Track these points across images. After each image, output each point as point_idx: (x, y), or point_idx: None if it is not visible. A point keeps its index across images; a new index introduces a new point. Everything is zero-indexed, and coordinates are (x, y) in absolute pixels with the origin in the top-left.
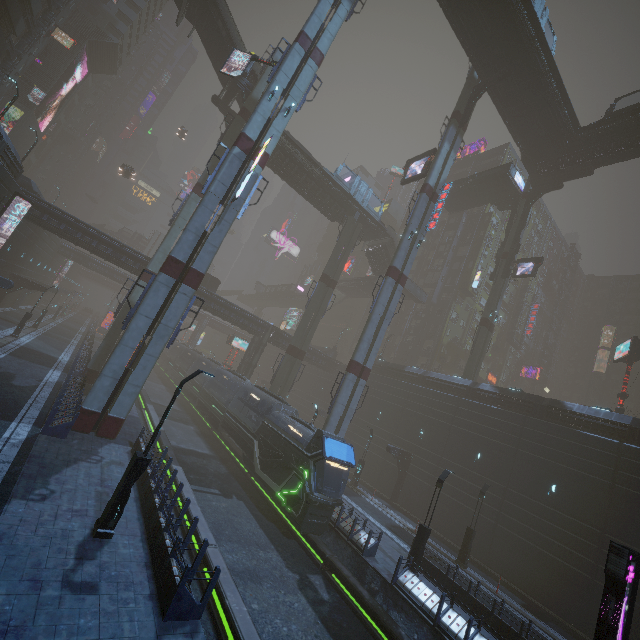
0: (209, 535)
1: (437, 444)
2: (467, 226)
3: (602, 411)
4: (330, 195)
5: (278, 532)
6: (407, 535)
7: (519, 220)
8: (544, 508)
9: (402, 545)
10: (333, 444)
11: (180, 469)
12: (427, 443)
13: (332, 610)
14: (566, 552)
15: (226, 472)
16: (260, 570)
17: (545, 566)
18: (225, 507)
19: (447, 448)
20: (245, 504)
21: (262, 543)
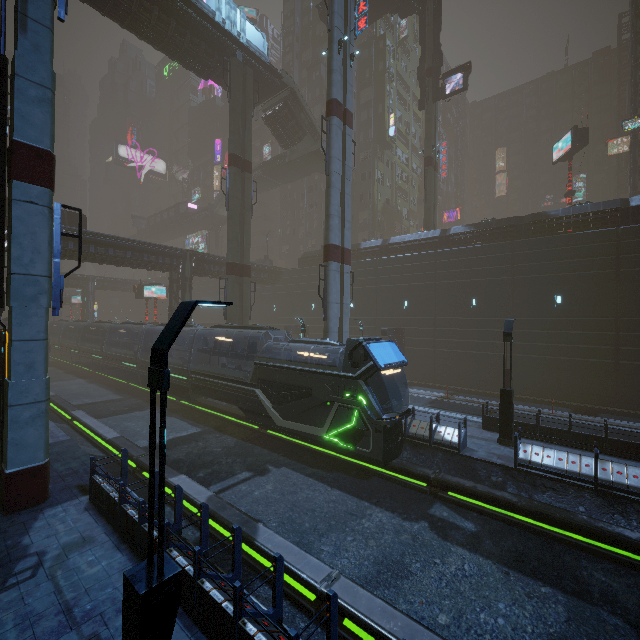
0: (310, 561)
1: (426, 308)
2: (361, 61)
3: (588, 205)
4: (189, 30)
5: (352, 479)
6: (448, 404)
7: (433, 20)
8: (556, 321)
9: (460, 417)
10: (377, 349)
11: (184, 479)
12: (415, 311)
13: (494, 539)
14: (587, 350)
15: (235, 442)
16: (389, 550)
17: (569, 370)
18: (273, 489)
19: (438, 307)
20: (290, 469)
21: (353, 508)
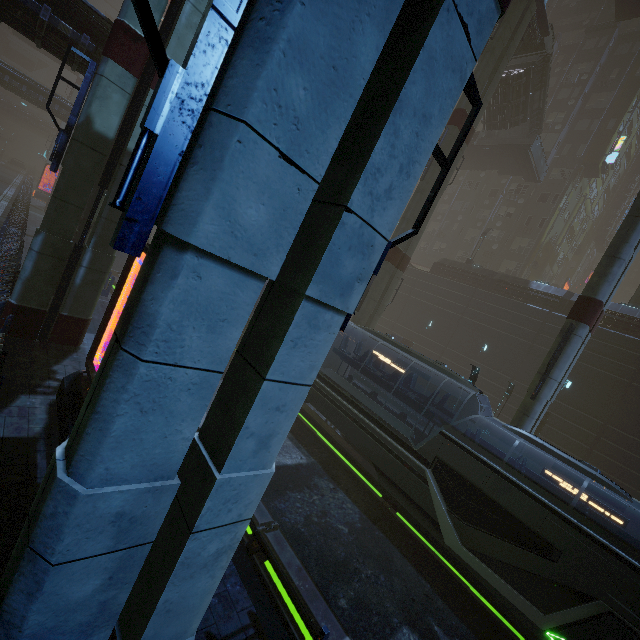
0: None
1: (597, 405)
2: (613, 56)
3: None
4: None
5: None
6: None
7: None
8: None
9: None
10: None
11: None
12: (577, 401)
13: None
14: None
15: (359, 516)
16: None
17: None
18: None
19: (618, 414)
20: None
21: None
